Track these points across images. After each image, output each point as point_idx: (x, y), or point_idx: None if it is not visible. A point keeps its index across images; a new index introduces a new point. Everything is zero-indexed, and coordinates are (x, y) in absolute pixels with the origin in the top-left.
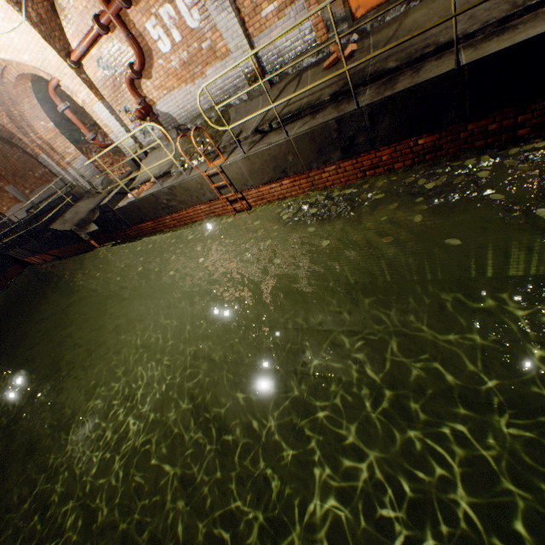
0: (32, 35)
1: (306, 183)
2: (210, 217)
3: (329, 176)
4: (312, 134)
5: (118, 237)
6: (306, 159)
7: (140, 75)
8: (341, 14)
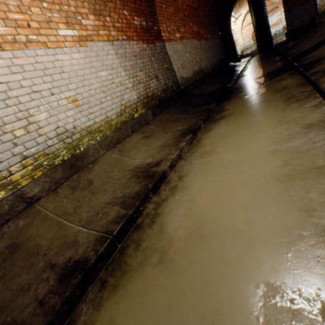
0: (240, 23)
1: None
2: None
3: None
4: None
5: None
6: None
7: None
8: None
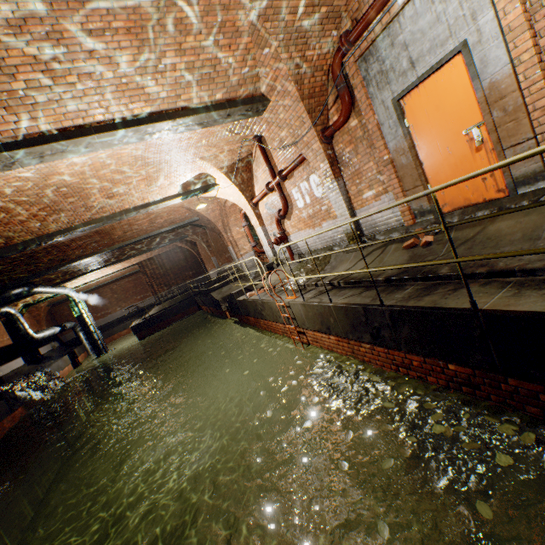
0: (235, 189)
1: (348, 347)
2: (284, 335)
3: (366, 352)
4: (345, 309)
5: (238, 317)
6: (343, 327)
7: (284, 217)
8: (427, 206)
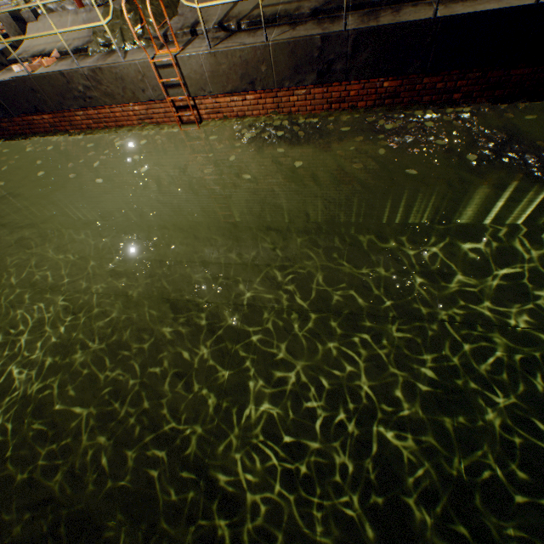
0: None
1: (272, 104)
2: (145, 124)
3: (297, 101)
4: (293, 46)
5: None
6: (280, 74)
7: None
8: None
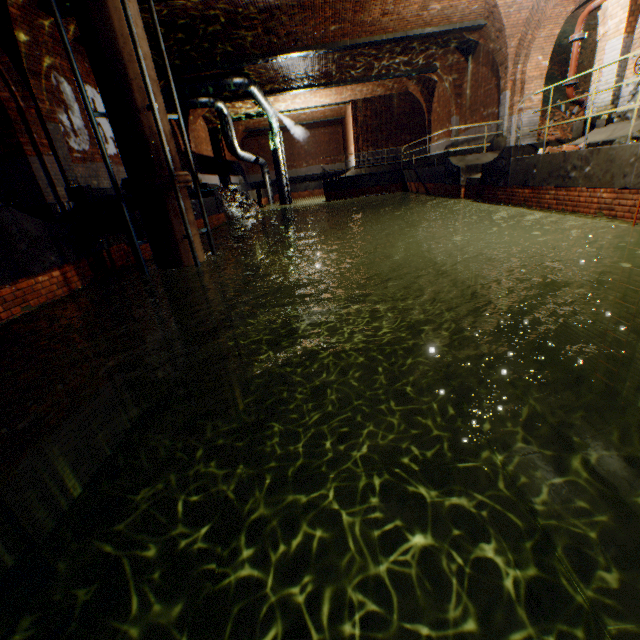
0: None
1: None
2: (599, 214)
3: None
4: None
5: (485, 194)
6: None
7: None
8: None
